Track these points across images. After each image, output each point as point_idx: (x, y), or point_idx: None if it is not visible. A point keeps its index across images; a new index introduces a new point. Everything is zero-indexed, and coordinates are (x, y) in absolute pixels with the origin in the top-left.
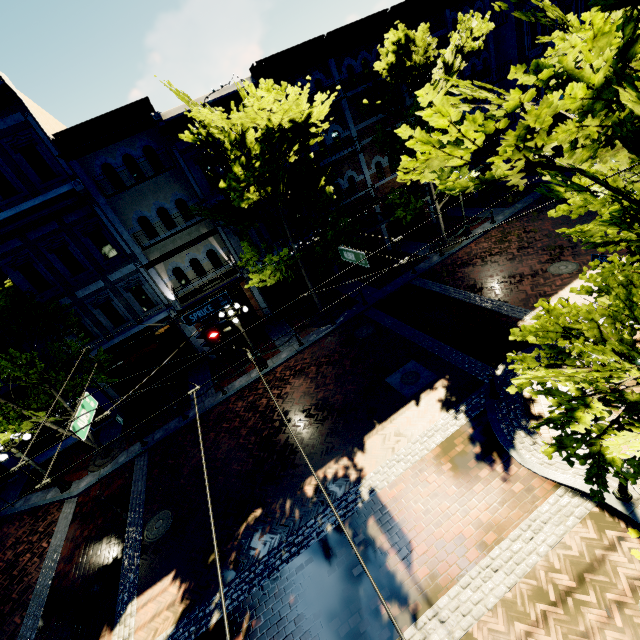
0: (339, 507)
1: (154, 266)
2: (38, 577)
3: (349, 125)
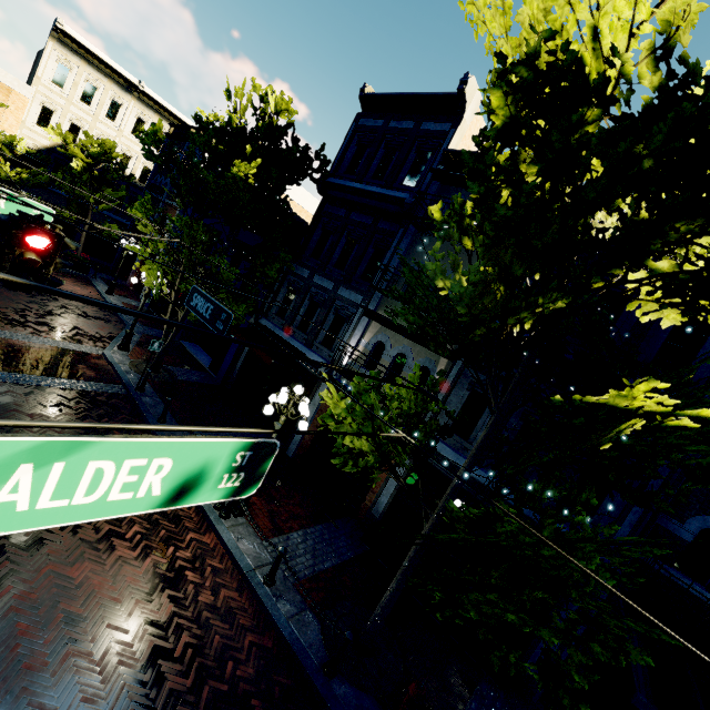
0: None
1: (373, 320)
2: None
3: None
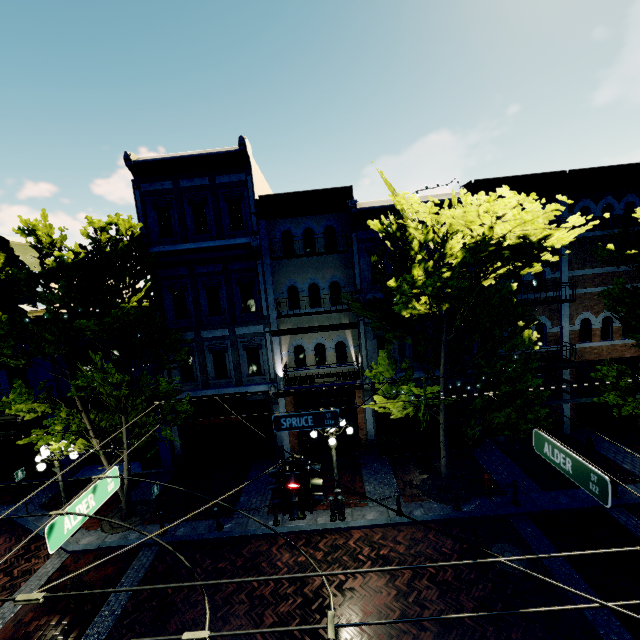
0: None
1: (280, 335)
2: None
3: (561, 267)
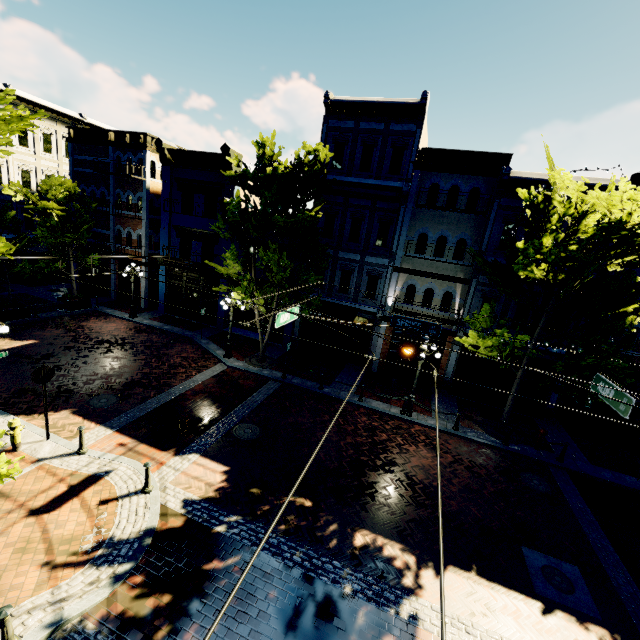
0: (371, 586)
1: (400, 272)
2: (177, 385)
3: None
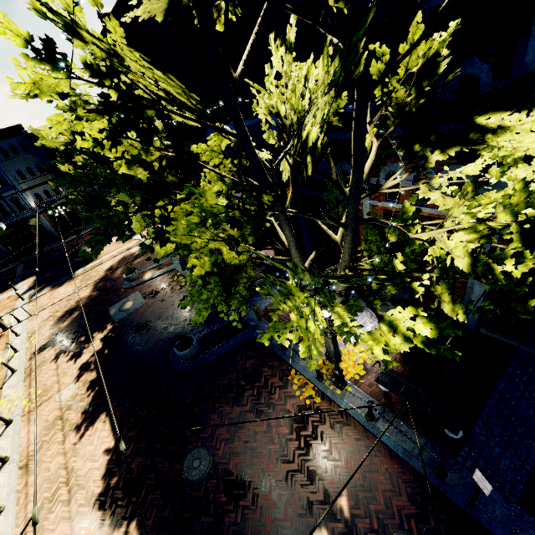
0: None
1: (25, 192)
2: None
3: None
